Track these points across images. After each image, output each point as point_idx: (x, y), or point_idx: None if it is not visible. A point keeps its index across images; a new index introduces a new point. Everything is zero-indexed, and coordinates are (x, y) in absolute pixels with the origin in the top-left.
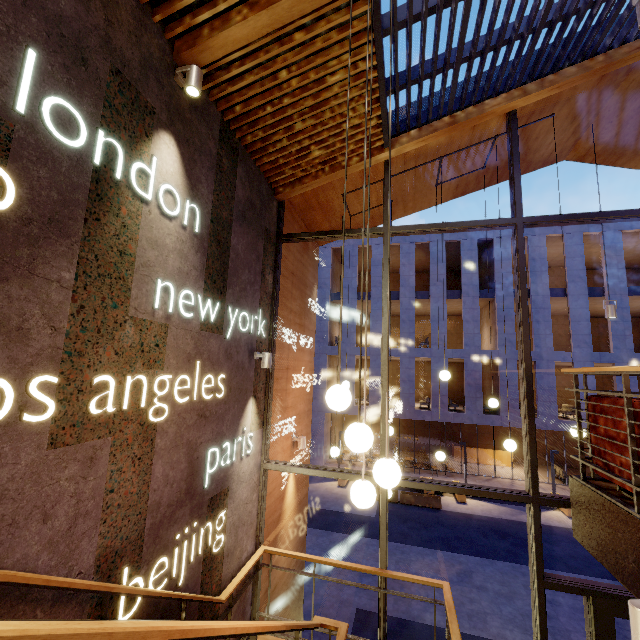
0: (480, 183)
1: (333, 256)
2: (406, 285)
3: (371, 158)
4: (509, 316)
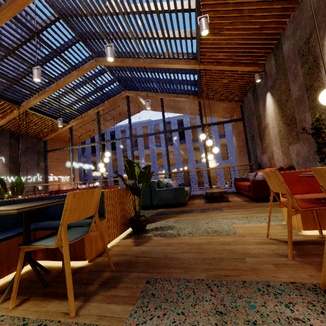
0: (119, 120)
1: (122, 133)
2: (151, 142)
3: (64, 128)
4: (191, 150)
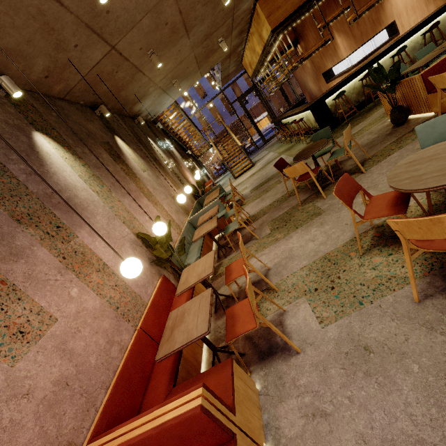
0: None
1: None
2: None
3: None
4: None
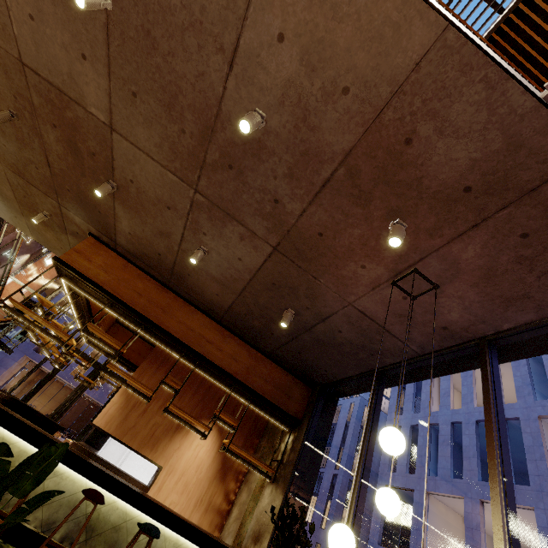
0: None
1: None
2: None
3: None
4: None
